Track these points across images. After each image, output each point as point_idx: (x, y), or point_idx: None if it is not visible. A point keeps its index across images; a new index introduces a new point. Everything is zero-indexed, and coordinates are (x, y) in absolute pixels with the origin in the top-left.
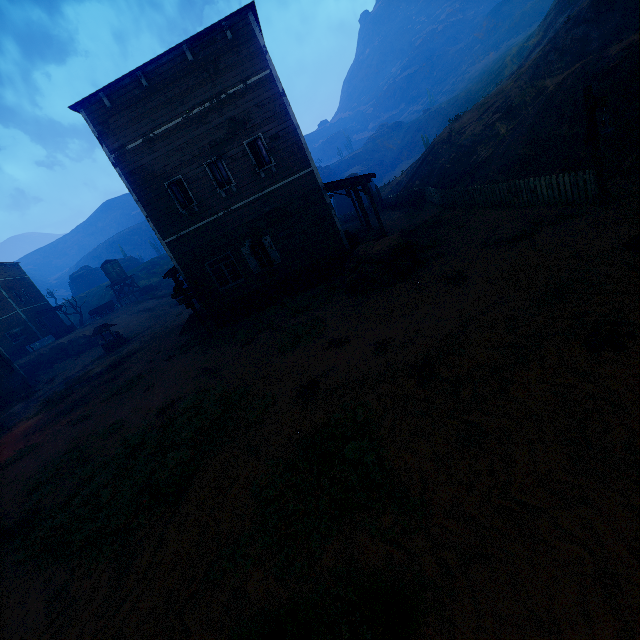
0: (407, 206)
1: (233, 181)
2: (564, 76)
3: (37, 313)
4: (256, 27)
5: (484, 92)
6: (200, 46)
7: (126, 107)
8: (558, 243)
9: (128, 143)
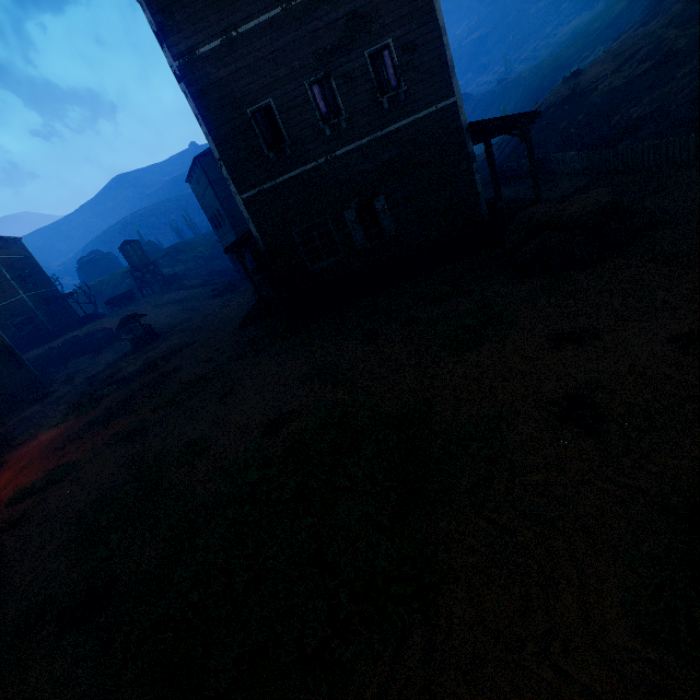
0: (517, 181)
1: (343, 112)
2: None
3: (45, 300)
4: None
5: (579, 57)
6: None
7: None
8: None
9: (199, 45)
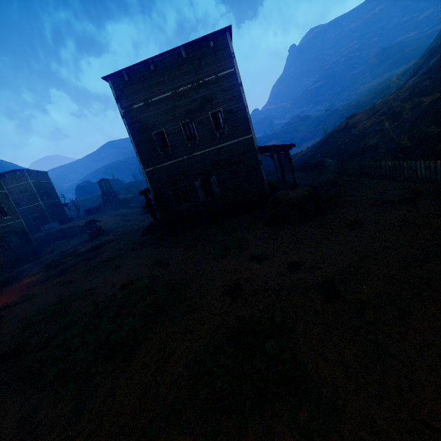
0: (310, 170)
1: (197, 137)
2: (439, 95)
3: (52, 206)
4: (230, 41)
5: (370, 103)
6: (192, 49)
7: (137, 81)
8: (438, 210)
9: (134, 104)
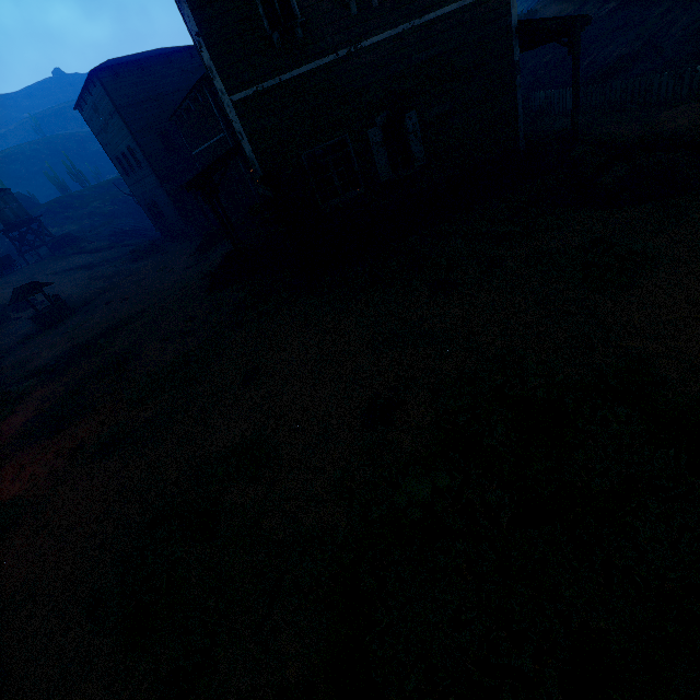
0: None
1: None
2: None
3: None
4: None
5: None
6: None
7: None
8: None
9: None
